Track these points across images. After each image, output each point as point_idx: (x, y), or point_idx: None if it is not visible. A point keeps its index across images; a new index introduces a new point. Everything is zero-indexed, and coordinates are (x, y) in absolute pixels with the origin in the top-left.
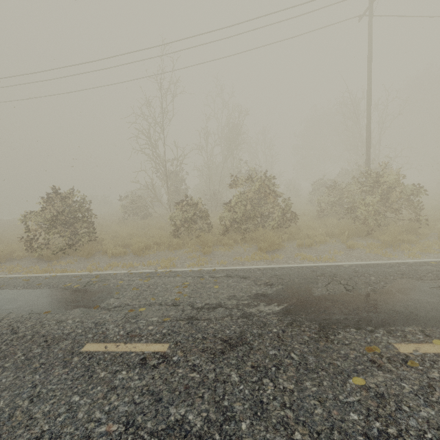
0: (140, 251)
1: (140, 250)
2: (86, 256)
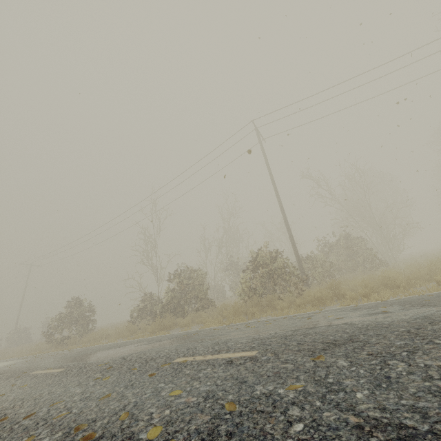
0: (95, 338)
1: (95, 338)
2: (71, 344)
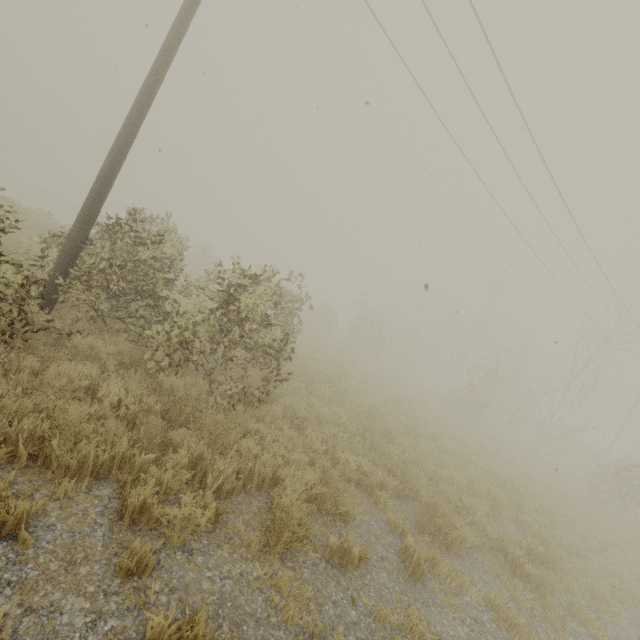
0: None
1: None
2: None
